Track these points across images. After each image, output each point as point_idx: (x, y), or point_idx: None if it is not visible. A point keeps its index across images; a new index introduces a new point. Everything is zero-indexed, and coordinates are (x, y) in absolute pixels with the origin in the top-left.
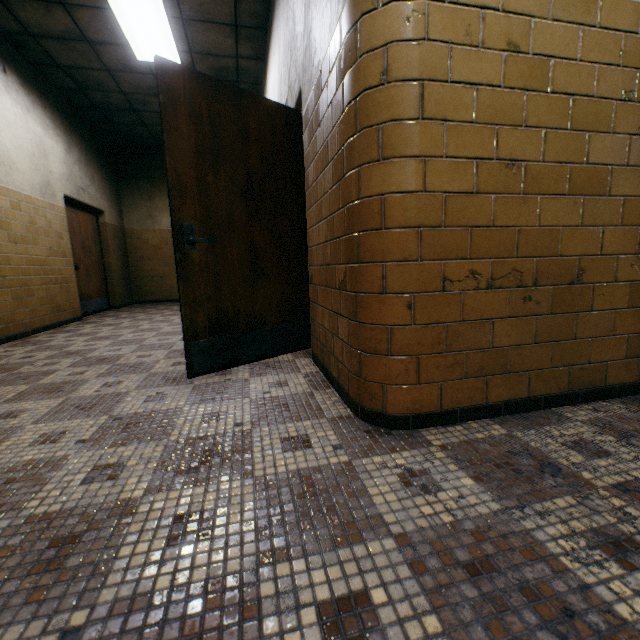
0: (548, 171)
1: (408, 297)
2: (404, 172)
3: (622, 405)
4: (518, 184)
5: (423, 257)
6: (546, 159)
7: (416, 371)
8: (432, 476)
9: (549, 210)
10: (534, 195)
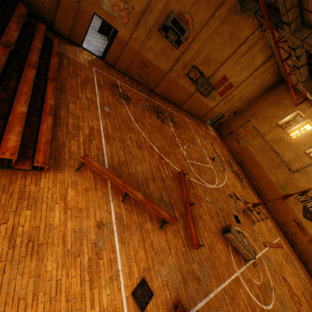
0: None
1: None
2: None
3: None
4: None
5: None
6: None
7: None
8: None
9: None
10: None
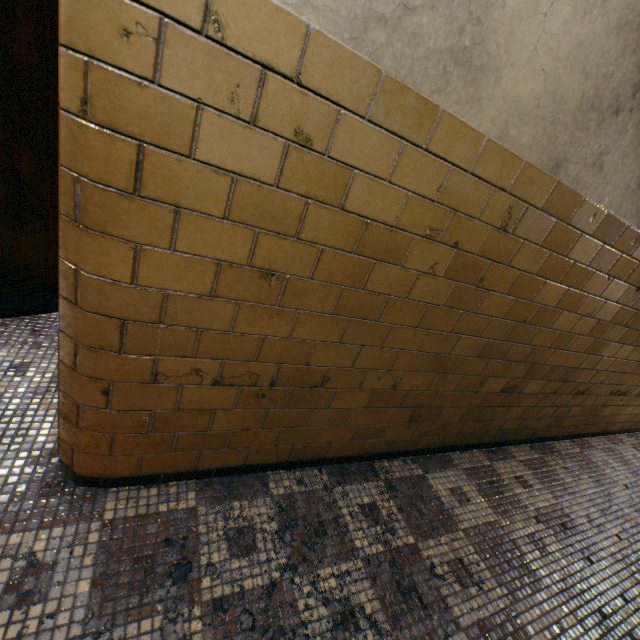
0: (316, 289)
1: (105, 384)
2: (107, 254)
3: (328, 476)
4: (274, 296)
5: (128, 351)
6: (316, 277)
7: (110, 446)
8: (55, 573)
9: (307, 325)
10: (292, 309)
